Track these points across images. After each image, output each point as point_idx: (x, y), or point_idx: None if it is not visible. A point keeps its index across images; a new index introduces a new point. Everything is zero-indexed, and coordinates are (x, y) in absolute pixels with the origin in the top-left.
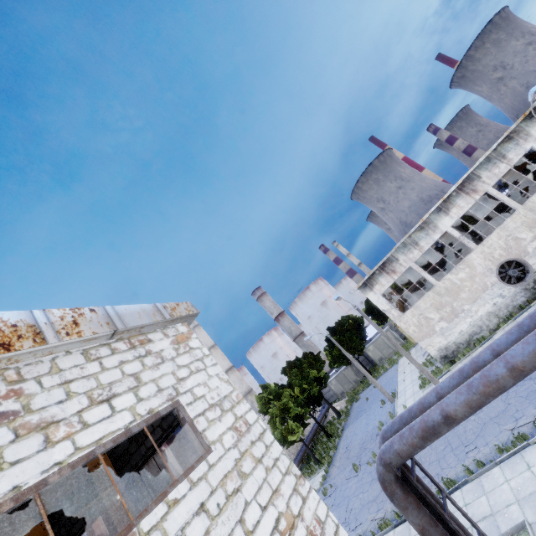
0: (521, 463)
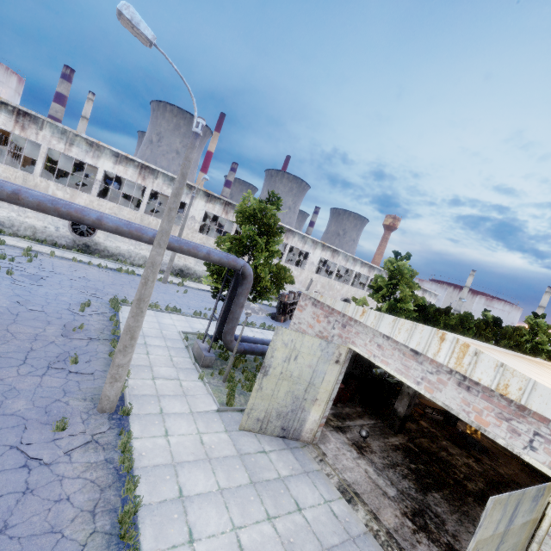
0: None
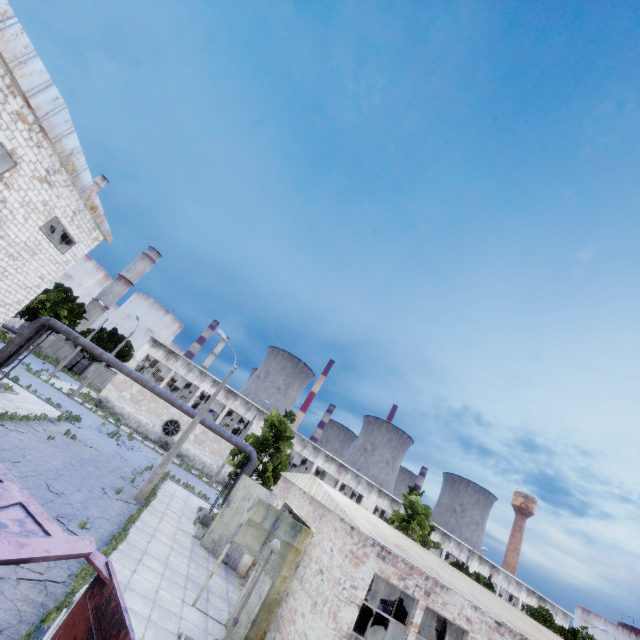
0: (44, 403)
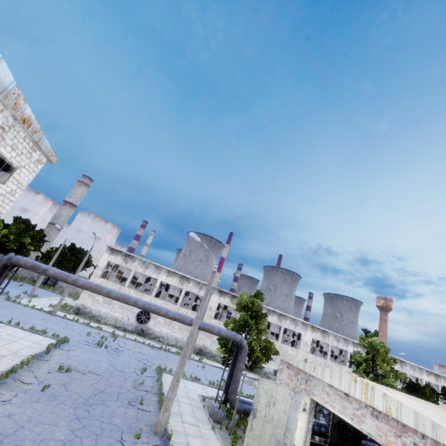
0: (29, 334)
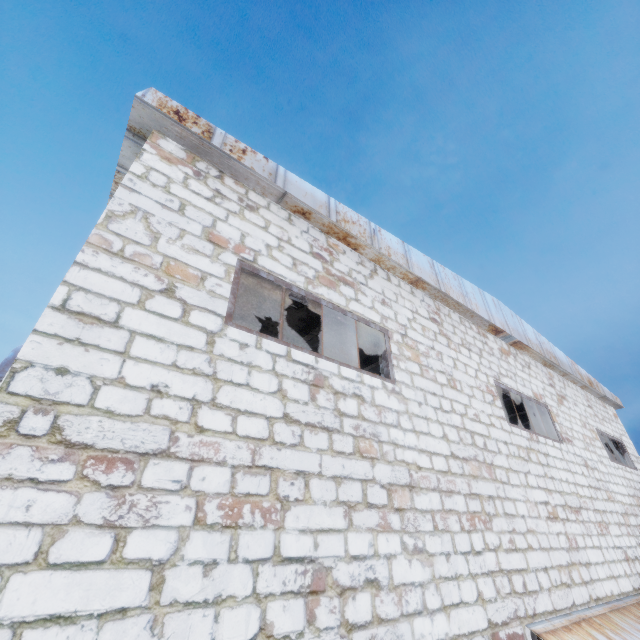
0: None
